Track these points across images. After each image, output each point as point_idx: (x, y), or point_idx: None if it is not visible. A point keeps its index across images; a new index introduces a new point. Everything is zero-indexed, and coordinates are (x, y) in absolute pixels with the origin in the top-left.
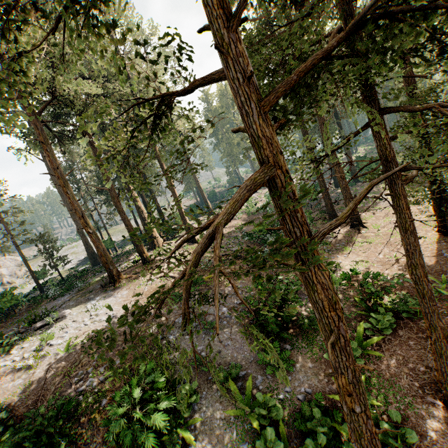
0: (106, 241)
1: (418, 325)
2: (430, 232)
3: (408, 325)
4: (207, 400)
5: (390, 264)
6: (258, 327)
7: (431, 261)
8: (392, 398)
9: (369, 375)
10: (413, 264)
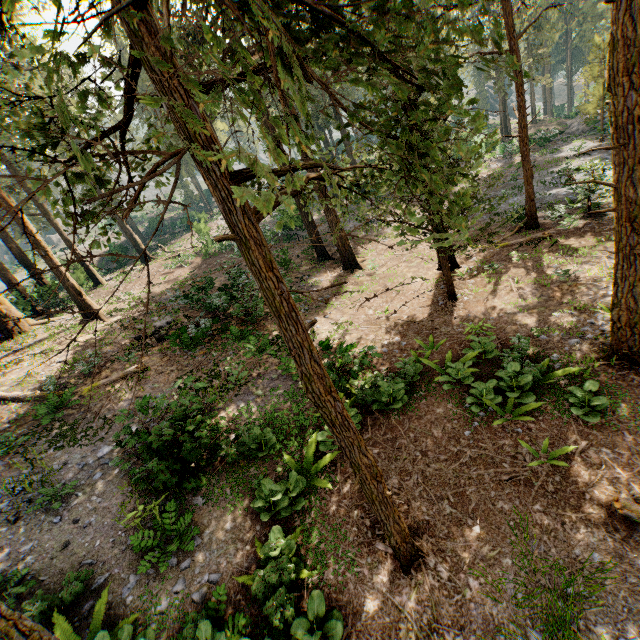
0: None
1: (389, 421)
2: (432, 271)
3: (378, 421)
4: None
5: (378, 324)
6: (143, 482)
7: (425, 314)
8: (331, 558)
9: (311, 522)
10: (305, 374)
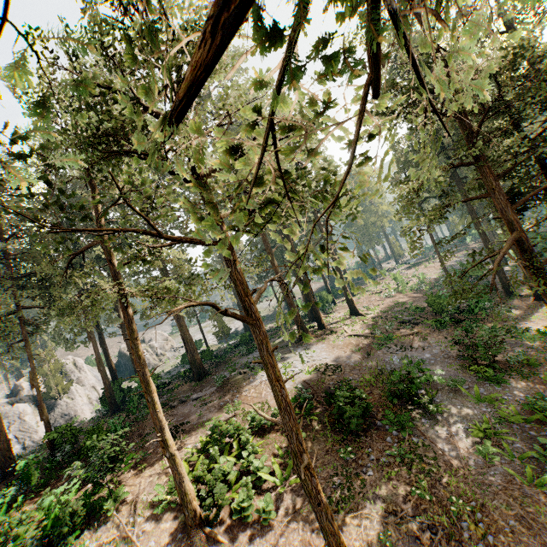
0: None
1: None
2: None
3: None
4: (444, 397)
5: None
6: (469, 360)
7: None
8: None
9: None
10: None
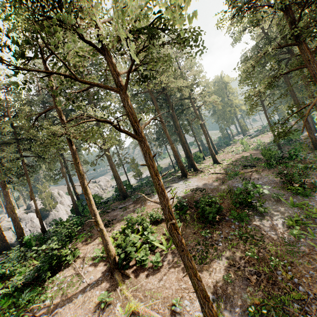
0: (158, 166)
1: None
2: None
3: None
4: (269, 204)
5: None
6: (287, 183)
7: None
8: None
9: None
10: None
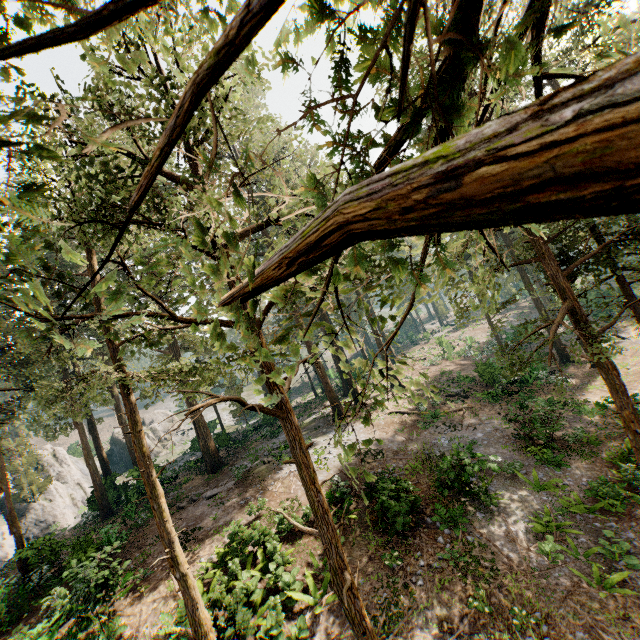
0: None
1: None
2: None
3: None
4: (500, 485)
5: None
6: (526, 439)
7: None
8: None
9: None
10: None
